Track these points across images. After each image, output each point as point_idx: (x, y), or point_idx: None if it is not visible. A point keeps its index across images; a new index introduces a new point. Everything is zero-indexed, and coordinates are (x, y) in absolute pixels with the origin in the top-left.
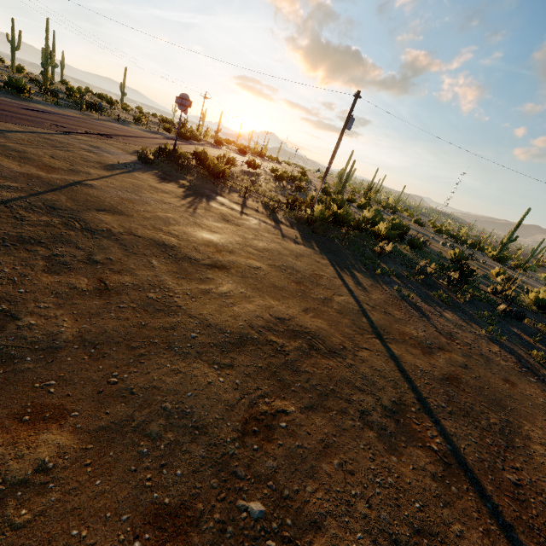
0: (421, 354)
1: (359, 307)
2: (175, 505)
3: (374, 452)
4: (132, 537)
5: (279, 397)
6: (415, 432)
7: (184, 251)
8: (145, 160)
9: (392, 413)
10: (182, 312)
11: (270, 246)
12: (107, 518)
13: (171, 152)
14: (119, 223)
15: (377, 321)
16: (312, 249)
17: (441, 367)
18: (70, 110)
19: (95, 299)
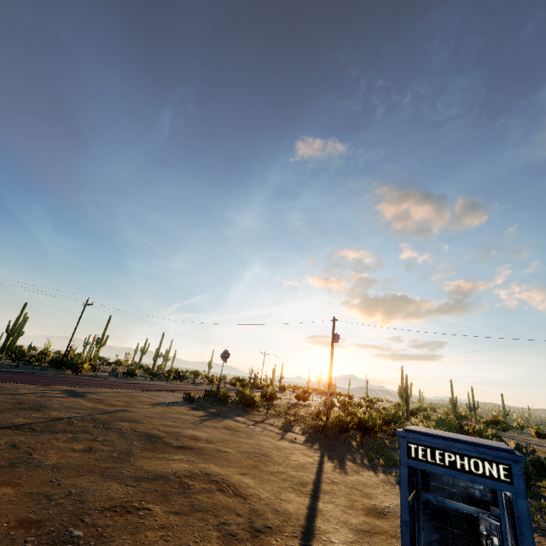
0: (362, 515)
1: (314, 479)
2: (36, 519)
3: (203, 540)
4: (6, 522)
5: (155, 504)
6: (268, 543)
7: (165, 439)
8: (188, 399)
9: (256, 531)
10: (128, 463)
11: (256, 441)
12: (2, 515)
13: (215, 392)
14: (130, 425)
15: (327, 489)
16: (308, 446)
17: (379, 525)
18: (159, 381)
19: (79, 453)
